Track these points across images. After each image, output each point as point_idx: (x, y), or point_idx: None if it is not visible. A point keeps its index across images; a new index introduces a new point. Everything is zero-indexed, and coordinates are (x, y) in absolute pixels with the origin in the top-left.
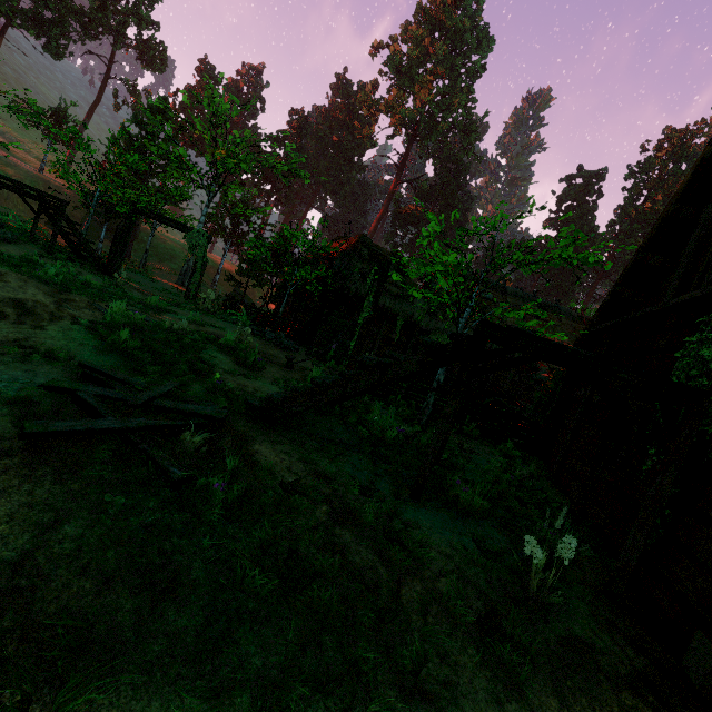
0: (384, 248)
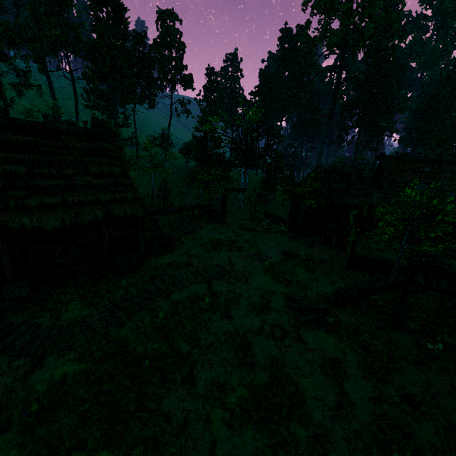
0: (347, 169)
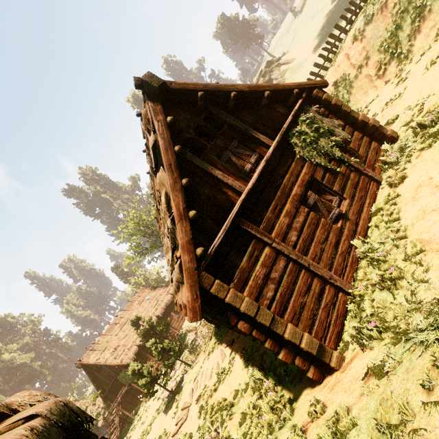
0: None
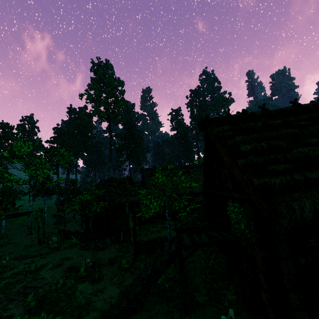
0: (121, 178)
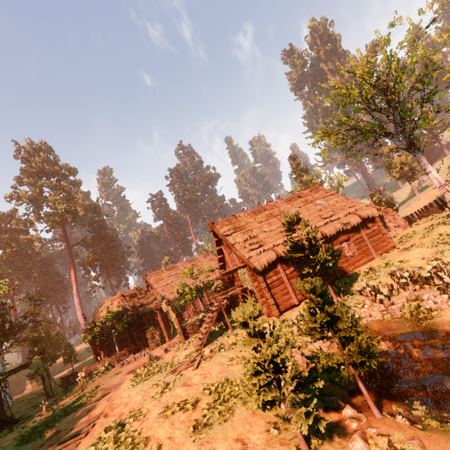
0: (130, 290)
